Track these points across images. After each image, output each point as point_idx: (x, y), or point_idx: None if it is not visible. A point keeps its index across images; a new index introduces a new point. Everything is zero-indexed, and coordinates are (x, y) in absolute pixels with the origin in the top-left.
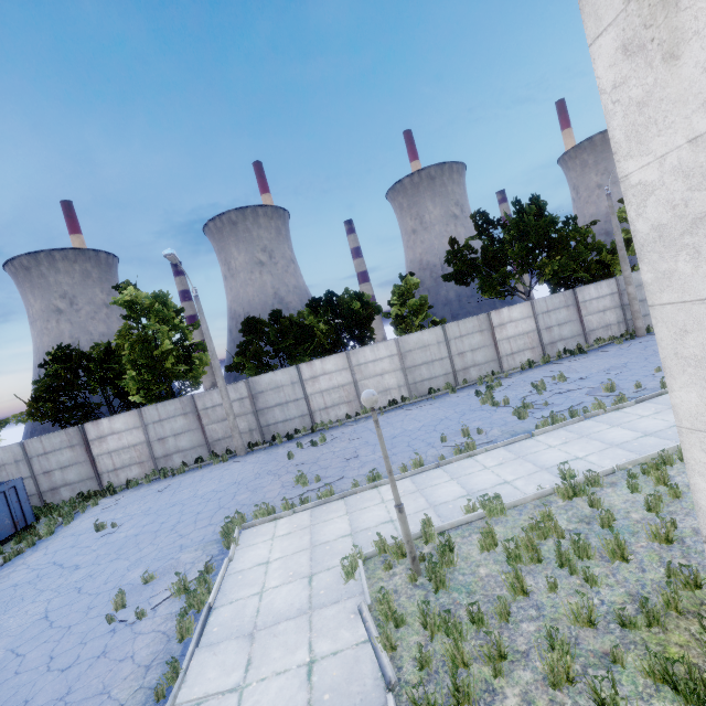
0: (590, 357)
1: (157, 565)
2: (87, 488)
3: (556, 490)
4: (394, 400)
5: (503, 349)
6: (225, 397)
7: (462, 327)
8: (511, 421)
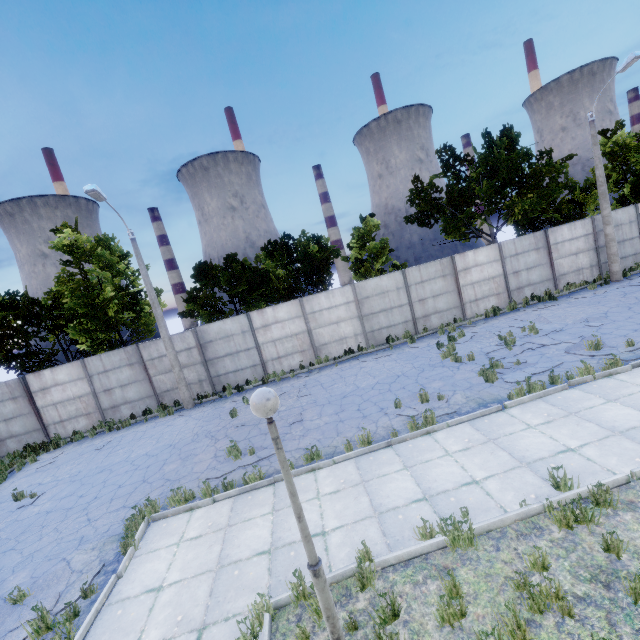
0: (562, 305)
1: (43, 568)
2: (34, 439)
3: (547, 507)
4: (350, 350)
5: (467, 295)
6: (169, 348)
7: (424, 271)
8: (477, 384)
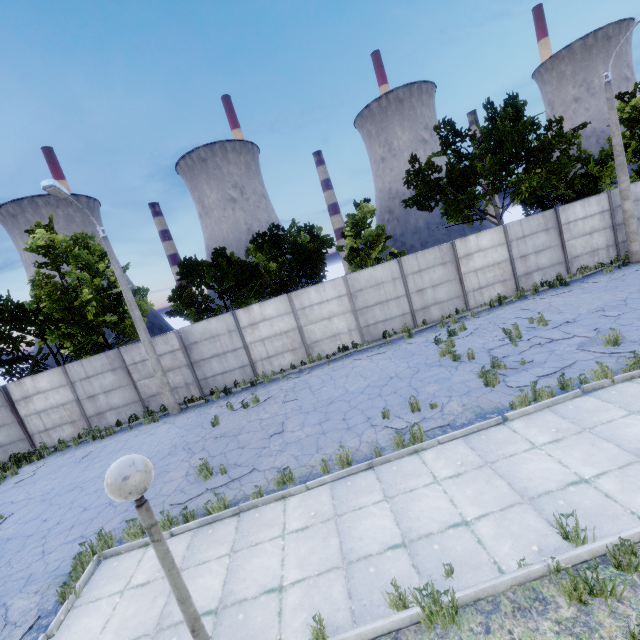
0: (575, 291)
1: None
2: (20, 449)
3: (553, 569)
4: (344, 346)
5: (469, 283)
6: (150, 352)
7: (421, 259)
8: (476, 389)
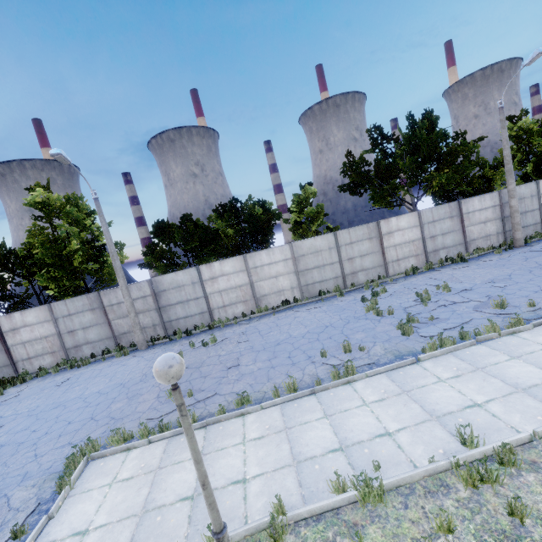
0: (472, 266)
1: None
2: (4, 374)
3: (454, 464)
4: (287, 301)
5: (390, 255)
6: (126, 296)
7: (353, 234)
8: (395, 337)
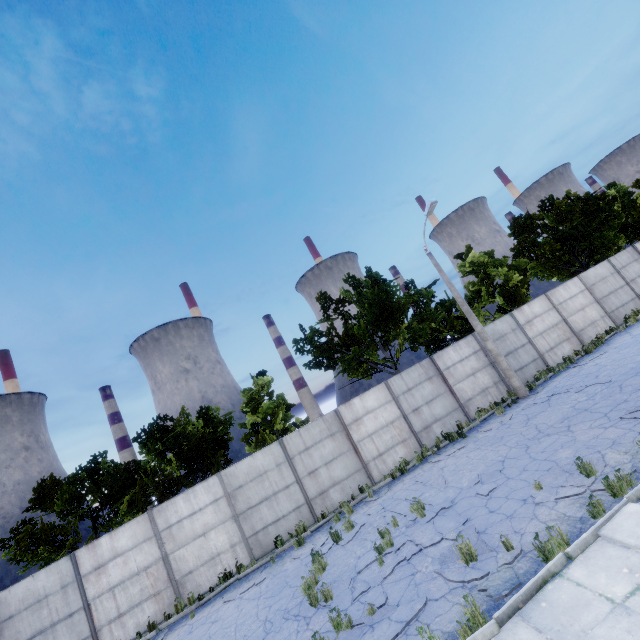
0: (468, 446)
1: None
2: None
3: None
4: (227, 572)
5: (367, 451)
6: None
7: (306, 435)
8: None
